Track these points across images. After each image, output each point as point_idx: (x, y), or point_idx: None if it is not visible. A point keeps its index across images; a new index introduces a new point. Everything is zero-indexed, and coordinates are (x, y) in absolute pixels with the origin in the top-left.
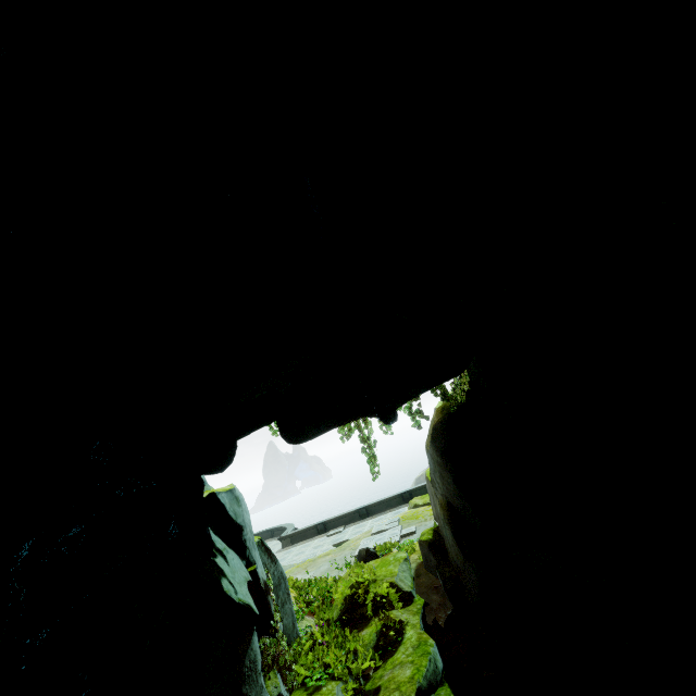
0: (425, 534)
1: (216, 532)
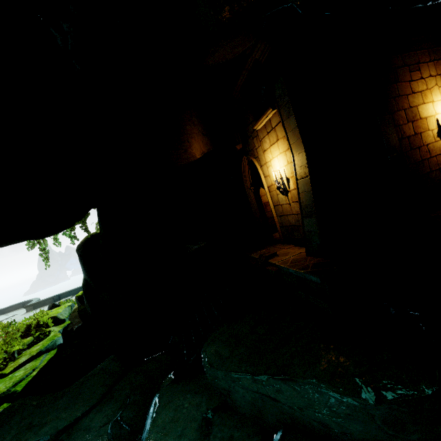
0: (79, 293)
1: None
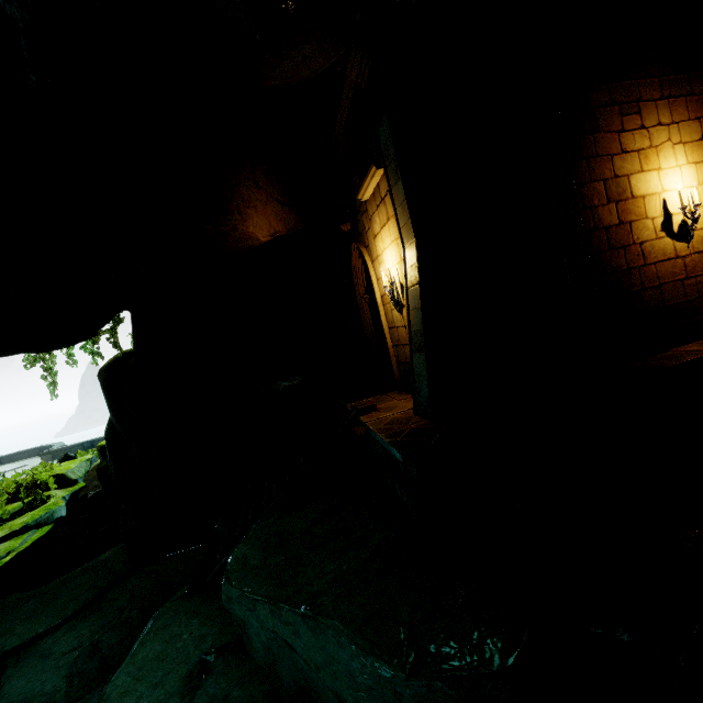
0: (103, 442)
1: None
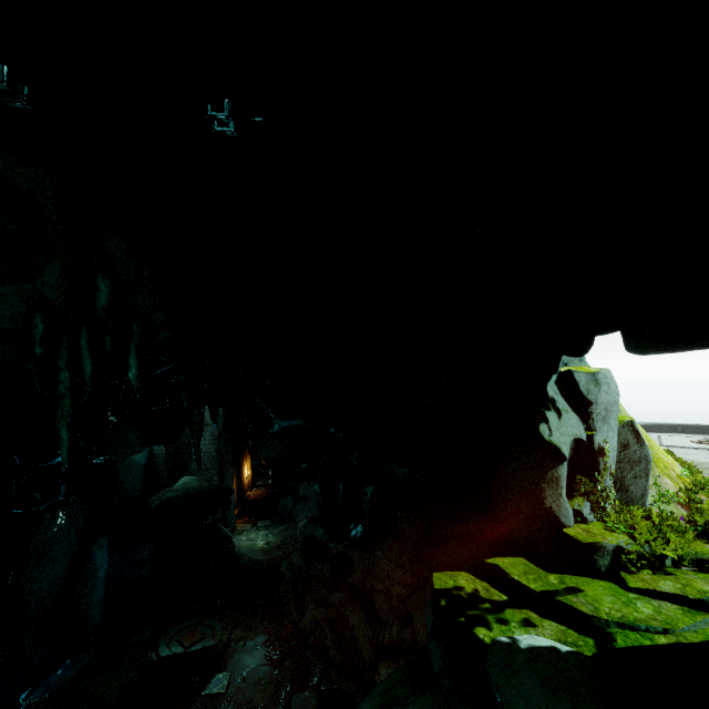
0: None
1: (566, 397)
